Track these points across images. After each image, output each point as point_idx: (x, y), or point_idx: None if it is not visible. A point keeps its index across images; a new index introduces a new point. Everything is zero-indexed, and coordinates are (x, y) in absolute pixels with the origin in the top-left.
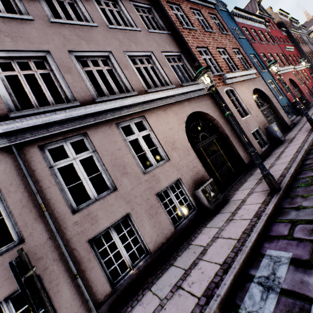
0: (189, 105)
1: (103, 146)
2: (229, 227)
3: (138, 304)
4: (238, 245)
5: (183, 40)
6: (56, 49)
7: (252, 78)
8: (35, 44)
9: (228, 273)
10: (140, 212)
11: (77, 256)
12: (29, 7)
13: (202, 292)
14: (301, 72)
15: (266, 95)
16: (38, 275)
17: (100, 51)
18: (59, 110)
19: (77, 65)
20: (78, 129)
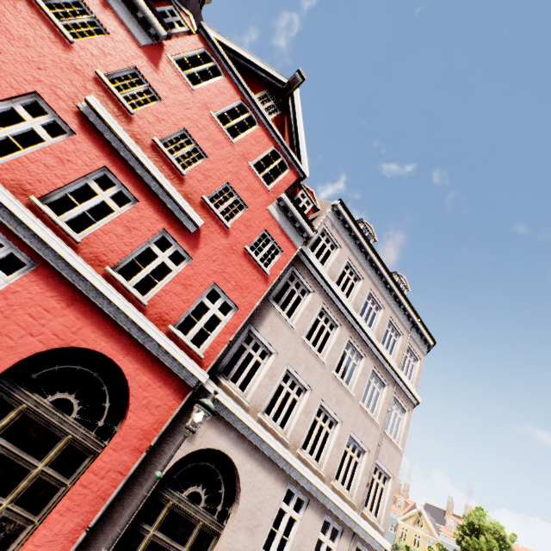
0: None
1: None
2: None
3: None
4: None
5: None
6: None
7: None
8: None
9: None
10: None
11: None
12: None
13: None
14: None
15: None
16: None
17: None
18: None
19: None
20: None
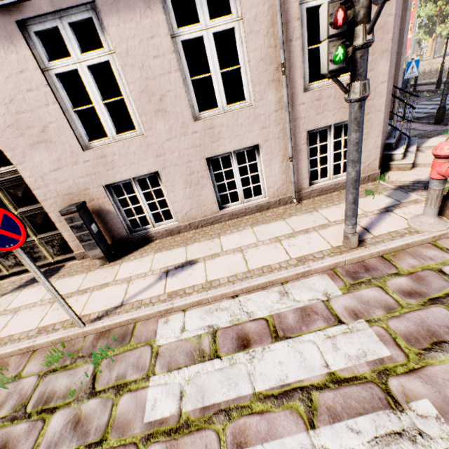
0: None
1: None
2: None
3: None
4: None
5: None
6: None
7: None
8: None
9: None
10: None
11: None
12: None
13: None
14: None
15: None
16: None
17: None
18: None
19: None
20: None
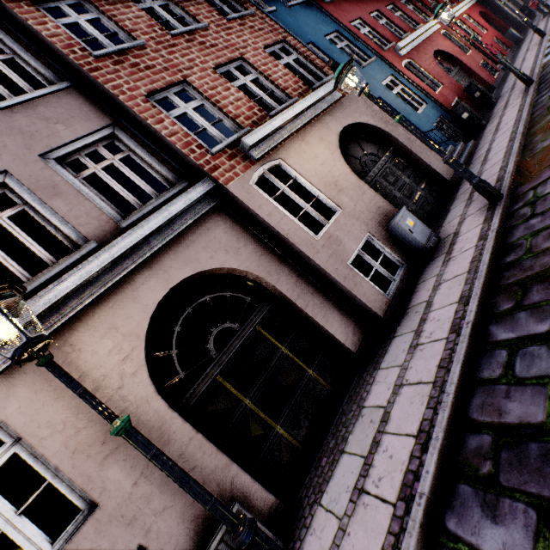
0: (152, 278)
1: None
2: None
3: None
4: None
5: (105, 92)
6: None
7: (332, 103)
8: None
9: None
10: None
11: None
12: None
13: None
14: (461, 20)
15: (379, 128)
16: None
17: None
18: None
19: None
20: None
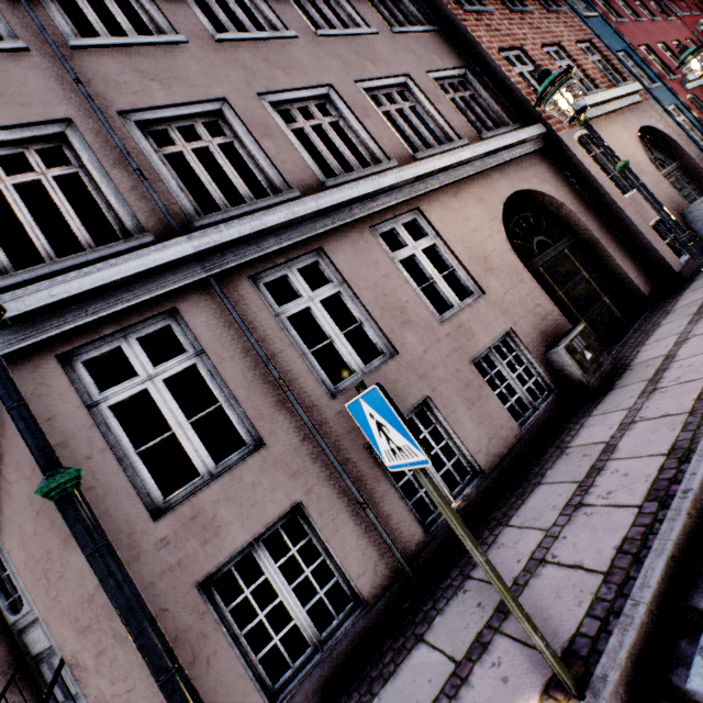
0: (502, 180)
1: (356, 273)
2: (654, 402)
3: (493, 548)
4: (696, 419)
5: (468, 40)
6: (236, 94)
7: (632, 104)
8: (200, 88)
9: (694, 459)
10: (448, 395)
11: (354, 472)
12: (174, 18)
13: (641, 498)
14: None
15: (671, 138)
16: (297, 504)
17: (311, 86)
18: (268, 209)
19: (276, 120)
20: (307, 243)
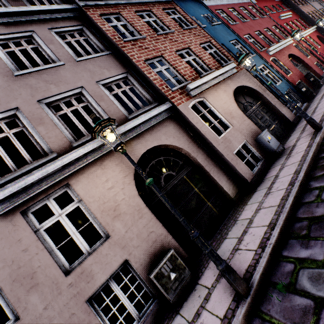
0: (139, 143)
1: None
2: None
3: None
4: None
5: (126, 57)
6: None
7: (232, 74)
8: None
9: None
10: None
11: None
12: None
13: None
14: (306, 39)
15: (255, 89)
16: None
17: (0, 112)
18: None
19: None
20: None
